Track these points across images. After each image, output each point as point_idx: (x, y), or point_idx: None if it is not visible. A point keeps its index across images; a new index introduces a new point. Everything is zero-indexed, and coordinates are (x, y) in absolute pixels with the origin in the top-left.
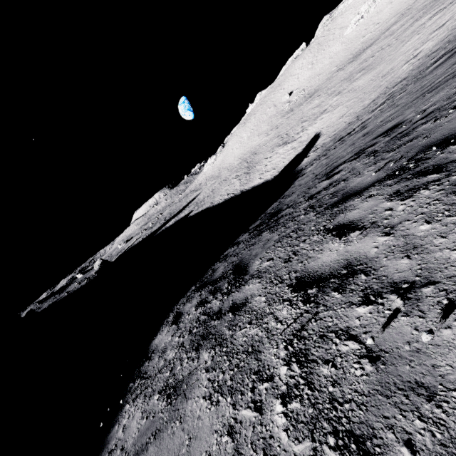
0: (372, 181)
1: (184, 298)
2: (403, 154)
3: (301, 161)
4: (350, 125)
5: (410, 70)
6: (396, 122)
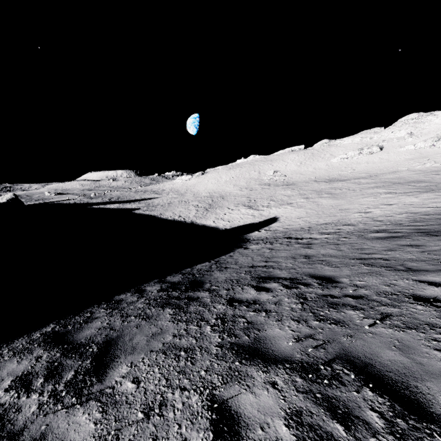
0: (286, 354)
1: (24, 340)
2: (325, 341)
3: (253, 231)
4: (302, 230)
5: (359, 221)
6: (333, 275)
